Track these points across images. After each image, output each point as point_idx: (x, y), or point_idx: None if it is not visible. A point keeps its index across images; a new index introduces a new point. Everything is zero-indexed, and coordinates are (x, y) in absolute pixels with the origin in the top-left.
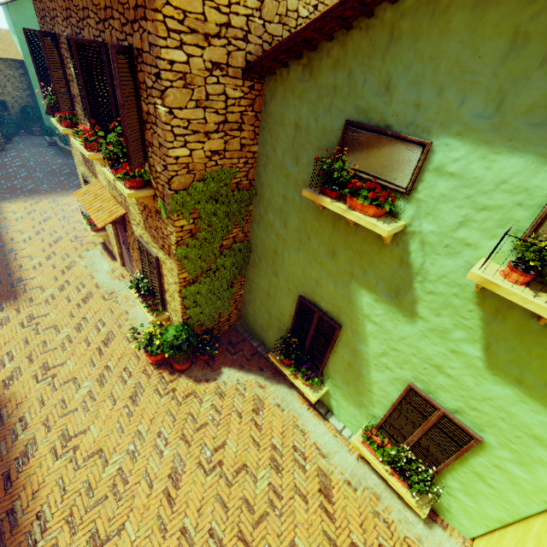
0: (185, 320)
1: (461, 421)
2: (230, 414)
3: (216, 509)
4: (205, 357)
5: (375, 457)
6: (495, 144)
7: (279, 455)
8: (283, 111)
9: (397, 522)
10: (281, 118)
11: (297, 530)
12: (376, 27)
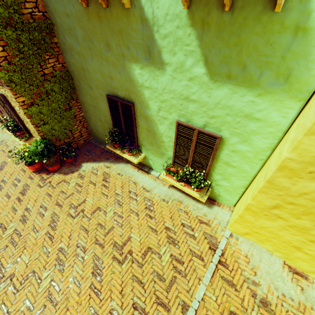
0: (42, 136)
1: (208, 131)
2: (88, 185)
3: (80, 233)
4: (69, 160)
5: (174, 180)
6: None
7: (120, 197)
8: None
9: (192, 211)
10: None
11: (132, 230)
12: None
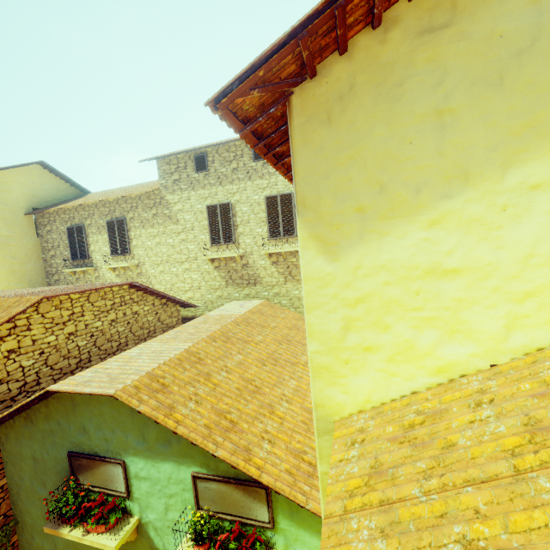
0: None
1: None
2: None
3: None
4: None
5: None
6: (154, 458)
7: None
8: (20, 448)
9: None
10: (20, 453)
11: None
12: (63, 398)
